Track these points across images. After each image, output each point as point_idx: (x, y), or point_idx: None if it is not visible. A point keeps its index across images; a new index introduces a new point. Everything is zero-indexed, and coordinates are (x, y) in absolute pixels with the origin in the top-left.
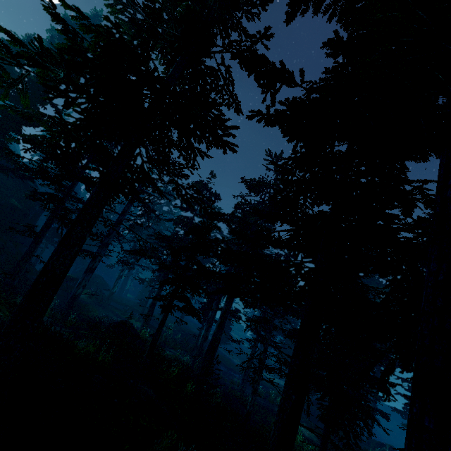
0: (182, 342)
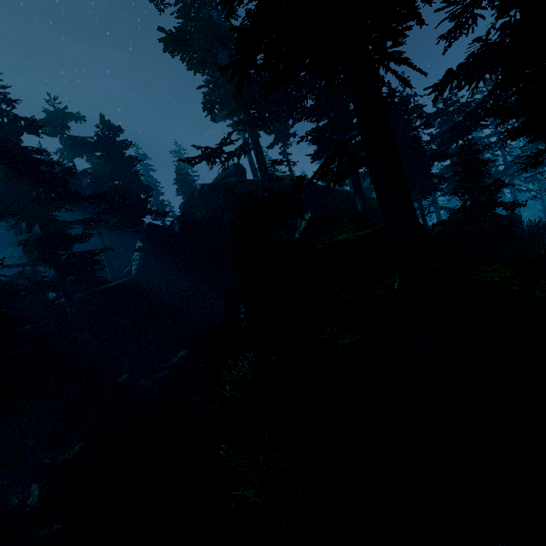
0: None
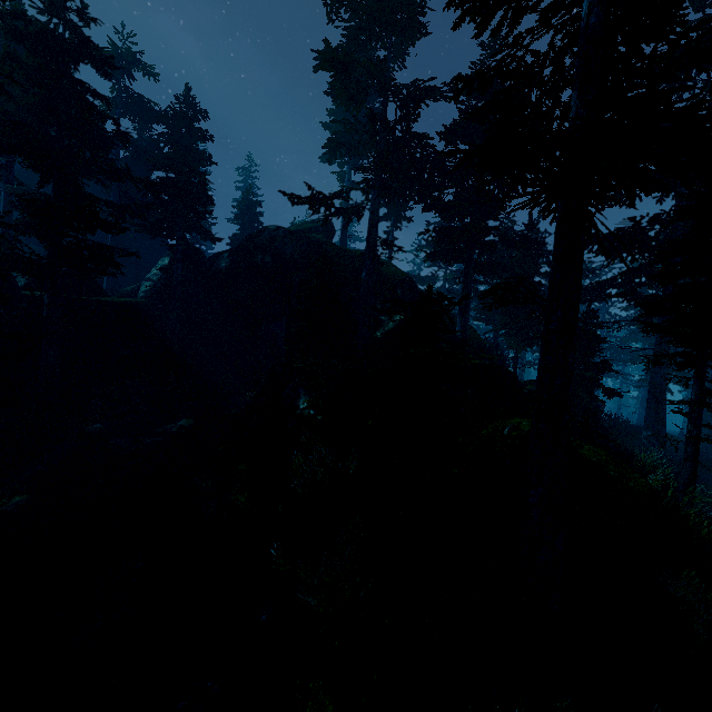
0: None
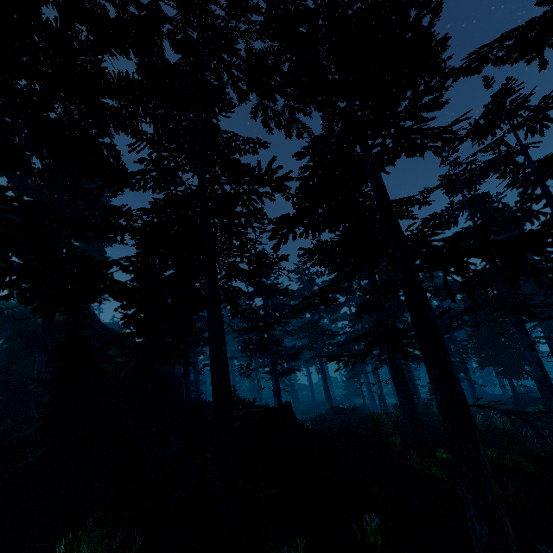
0: None
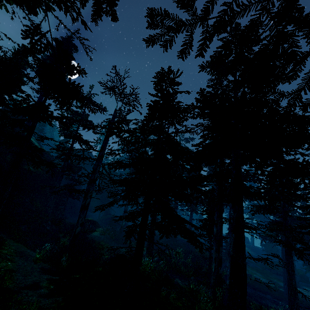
0: (194, 267)
